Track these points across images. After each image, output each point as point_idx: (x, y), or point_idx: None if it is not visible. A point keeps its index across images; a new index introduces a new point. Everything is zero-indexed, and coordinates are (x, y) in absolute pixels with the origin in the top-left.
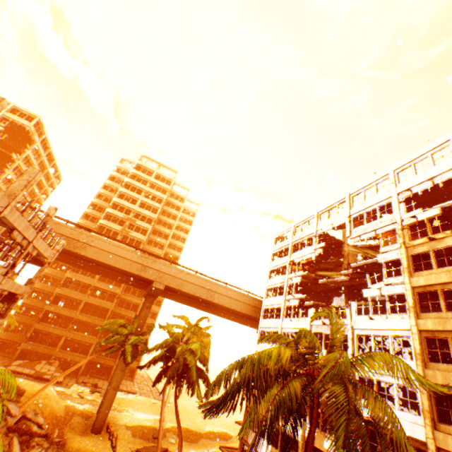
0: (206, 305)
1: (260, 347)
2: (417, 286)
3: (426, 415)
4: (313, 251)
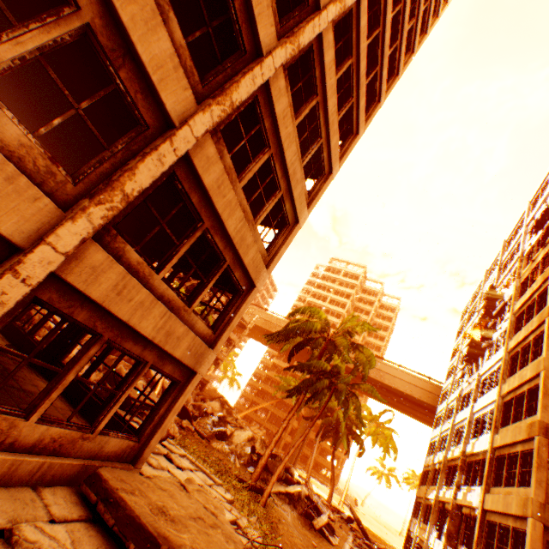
0: (384, 392)
1: (432, 432)
2: (516, 311)
3: (492, 424)
4: (476, 314)
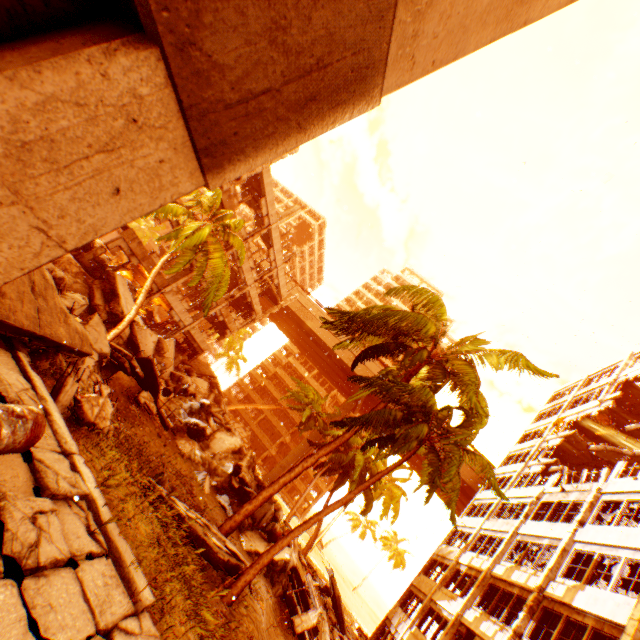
0: None
1: (462, 519)
2: None
3: None
4: (597, 403)
